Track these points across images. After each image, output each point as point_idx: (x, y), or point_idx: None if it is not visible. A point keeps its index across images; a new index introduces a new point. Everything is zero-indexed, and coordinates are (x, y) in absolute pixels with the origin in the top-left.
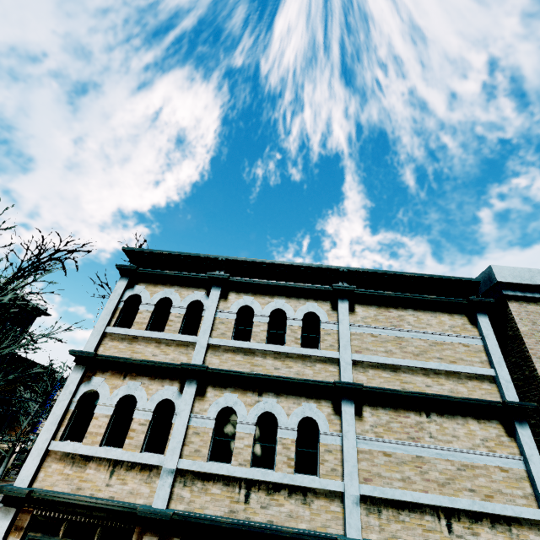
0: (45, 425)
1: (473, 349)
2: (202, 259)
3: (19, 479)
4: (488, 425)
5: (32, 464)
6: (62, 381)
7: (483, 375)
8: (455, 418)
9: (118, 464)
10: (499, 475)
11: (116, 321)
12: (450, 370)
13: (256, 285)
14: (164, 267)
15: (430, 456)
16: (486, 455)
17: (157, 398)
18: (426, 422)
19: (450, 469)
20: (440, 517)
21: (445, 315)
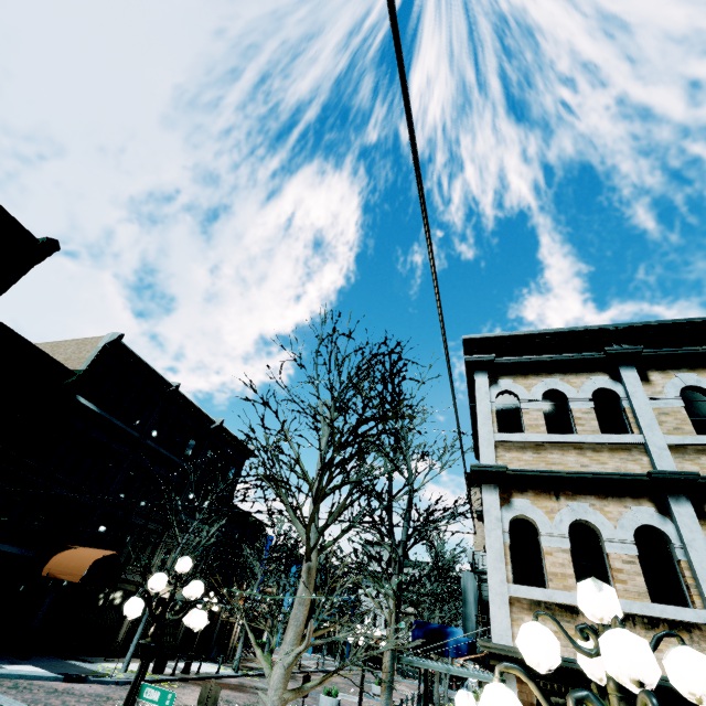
0: (487, 562)
1: None
2: (579, 334)
3: (495, 634)
4: None
5: (501, 614)
6: (286, 535)
7: None
8: None
9: (626, 620)
10: None
11: (496, 426)
12: None
13: (687, 356)
14: (523, 354)
15: None
16: None
17: (628, 524)
18: None
19: None
20: None
21: None
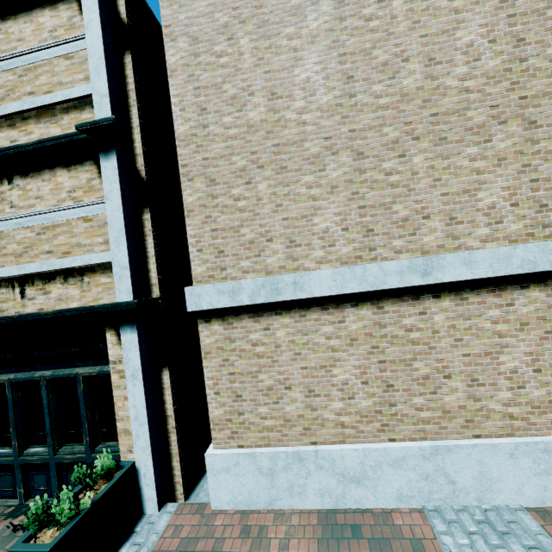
0: None
1: (79, 60)
2: None
3: None
4: (80, 171)
5: None
6: None
7: (85, 98)
8: (41, 175)
9: None
10: (81, 227)
11: None
12: (38, 108)
13: None
14: None
15: (8, 228)
16: (69, 208)
17: None
18: (8, 190)
19: (30, 237)
20: (14, 287)
21: (44, 12)
